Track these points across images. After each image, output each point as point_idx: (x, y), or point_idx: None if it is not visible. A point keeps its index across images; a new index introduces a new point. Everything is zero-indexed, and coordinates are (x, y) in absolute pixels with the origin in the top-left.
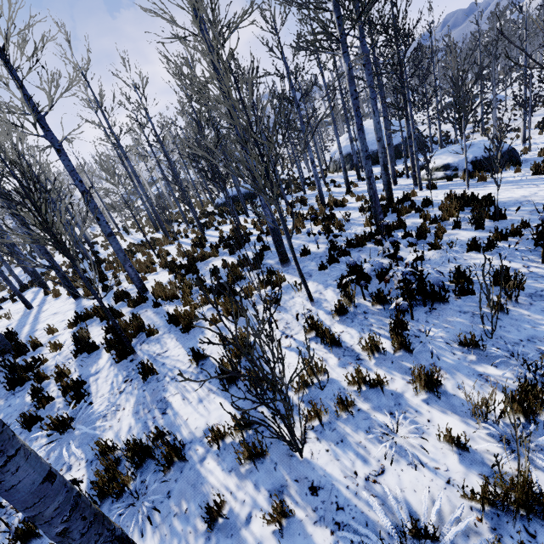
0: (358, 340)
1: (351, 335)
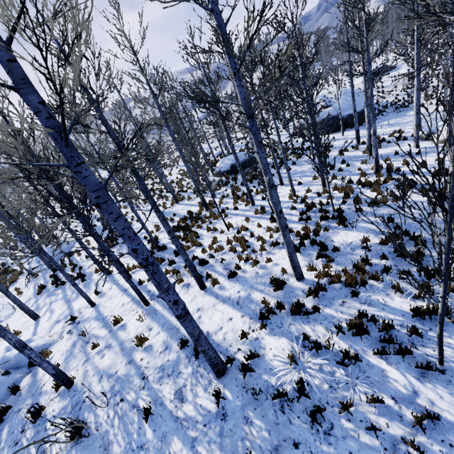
0: None
1: None
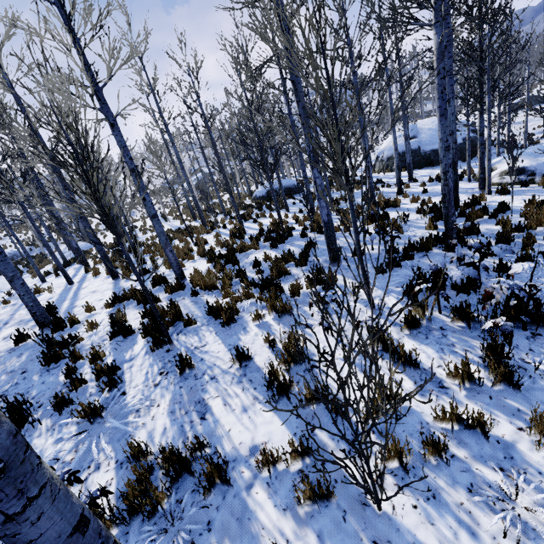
0: (444, 363)
1: (427, 354)
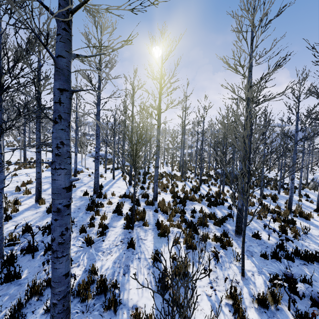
0: None
1: None
